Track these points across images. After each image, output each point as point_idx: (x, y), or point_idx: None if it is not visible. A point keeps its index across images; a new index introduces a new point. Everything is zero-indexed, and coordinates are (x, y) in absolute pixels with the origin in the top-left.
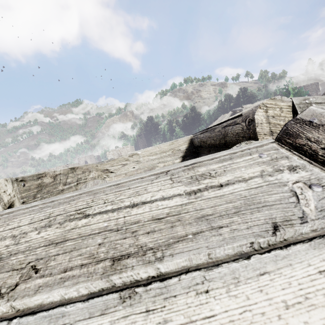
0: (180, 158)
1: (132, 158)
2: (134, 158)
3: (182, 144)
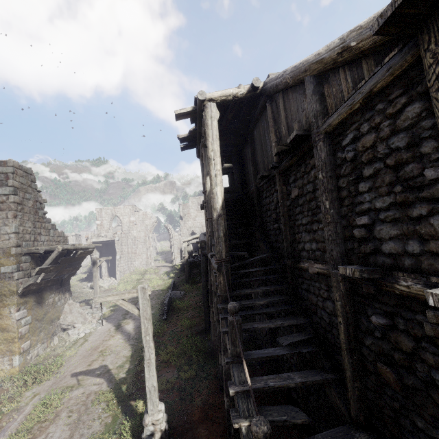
0: None
1: None
2: None
3: None
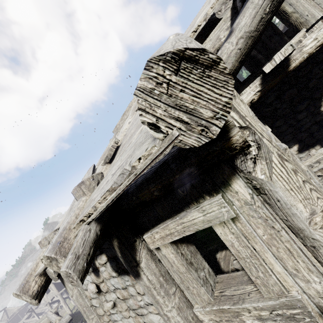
0: (230, 21)
1: (207, 41)
2: (208, 40)
3: (227, 14)
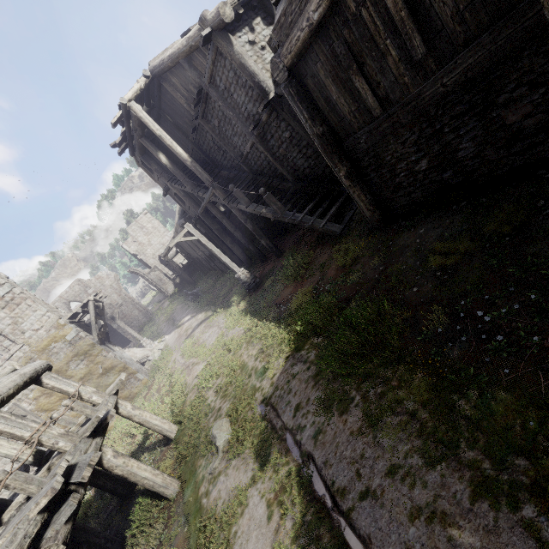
0: None
1: None
2: None
3: None
